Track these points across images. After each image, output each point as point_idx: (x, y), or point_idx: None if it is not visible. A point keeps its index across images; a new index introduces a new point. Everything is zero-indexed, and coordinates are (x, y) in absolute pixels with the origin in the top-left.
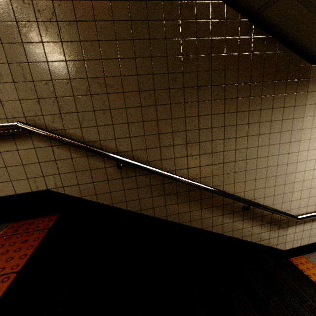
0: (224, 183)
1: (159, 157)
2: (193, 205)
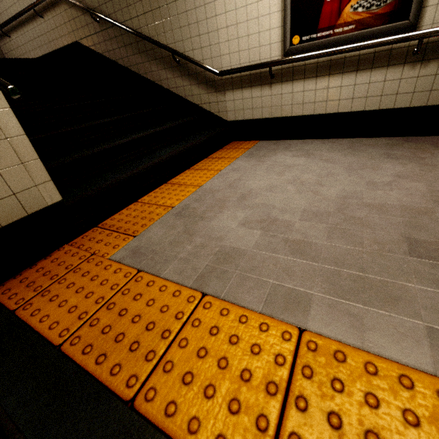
0: (157, 34)
1: (113, 10)
2: (143, 57)
